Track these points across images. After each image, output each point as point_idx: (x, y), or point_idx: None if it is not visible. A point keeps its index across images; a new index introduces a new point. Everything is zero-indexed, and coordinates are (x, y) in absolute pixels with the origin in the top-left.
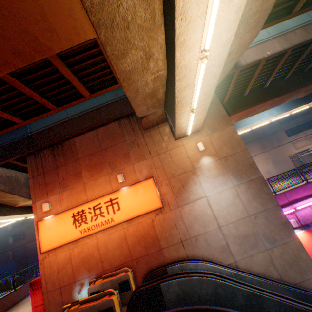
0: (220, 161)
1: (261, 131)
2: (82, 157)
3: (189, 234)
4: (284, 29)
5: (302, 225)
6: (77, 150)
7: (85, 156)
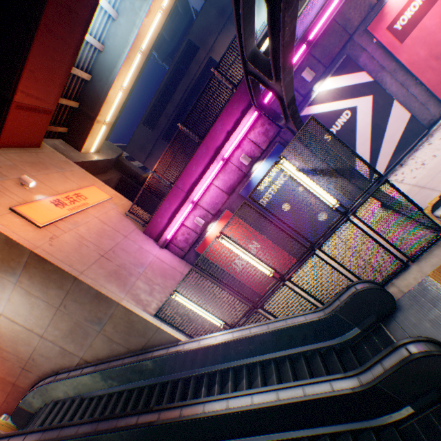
0: None
1: None
2: None
3: (24, 359)
4: None
5: (216, 215)
6: None
7: None
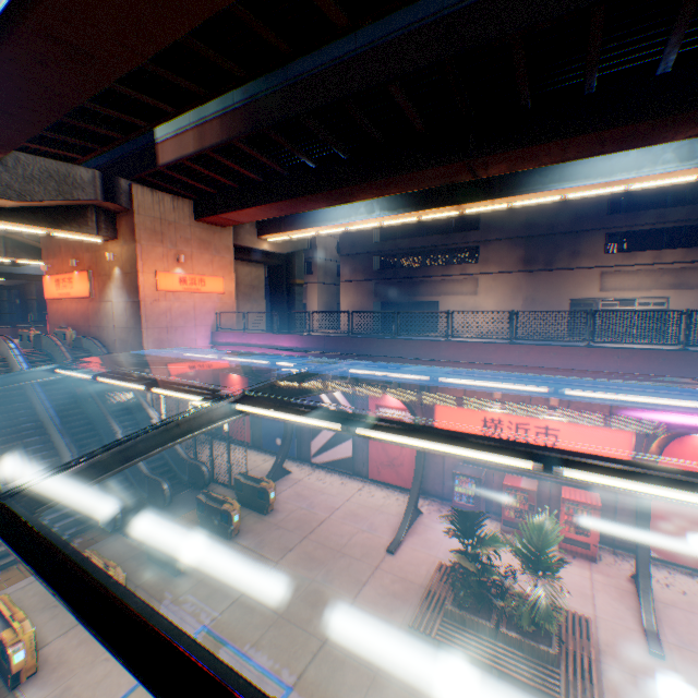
0: (124, 276)
1: (546, 221)
2: None
3: (103, 325)
4: (205, 115)
5: None
6: None
7: None
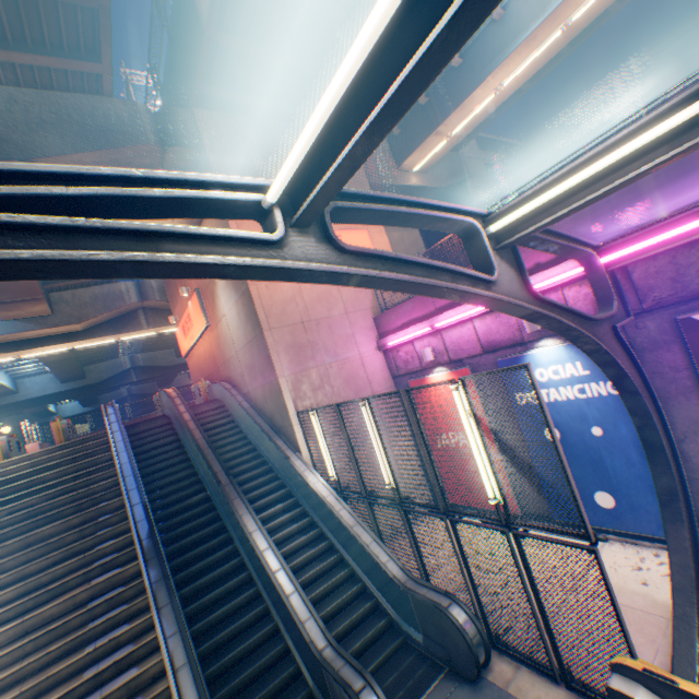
0: None
1: None
2: None
3: (226, 357)
4: None
5: (453, 362)
6: None
7: None
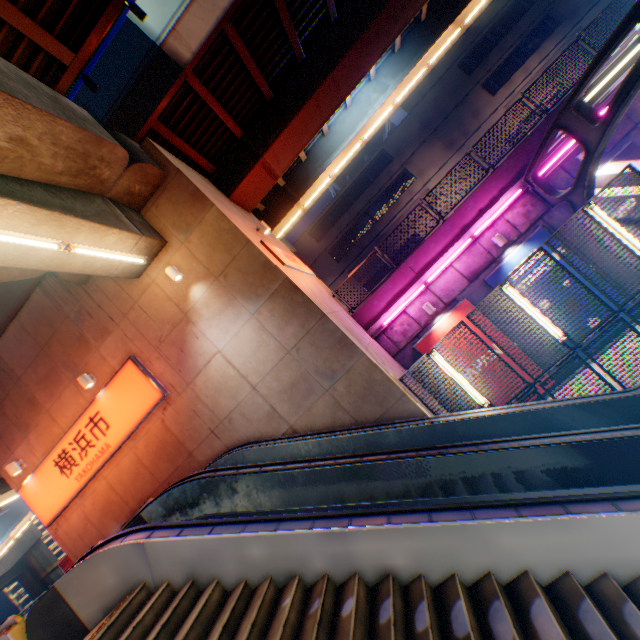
0: (218, 282)
1: (434, 112)
2: (24, 373)
3: (219, 417)
4: None
5: (448, 305)
6: (11, 366)
7: (26, 370)
